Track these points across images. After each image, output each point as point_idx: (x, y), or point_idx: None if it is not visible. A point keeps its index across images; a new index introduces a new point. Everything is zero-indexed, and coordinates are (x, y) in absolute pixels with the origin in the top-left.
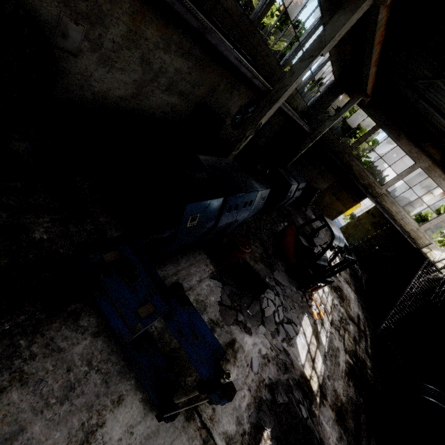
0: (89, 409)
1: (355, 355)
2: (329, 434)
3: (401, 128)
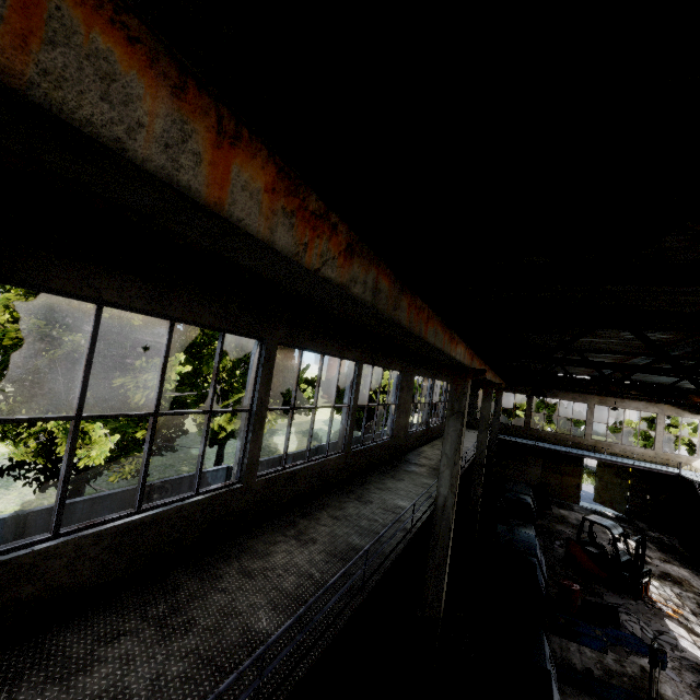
0: None
1: None
2: None
3: (549, 388)
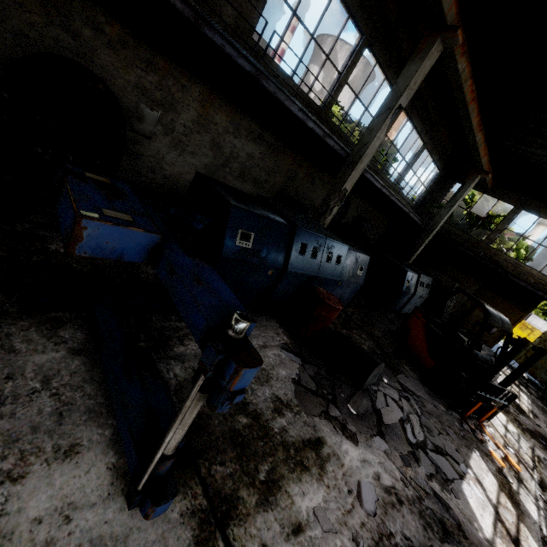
0: (8, 442)
1: None
2: None
3: None
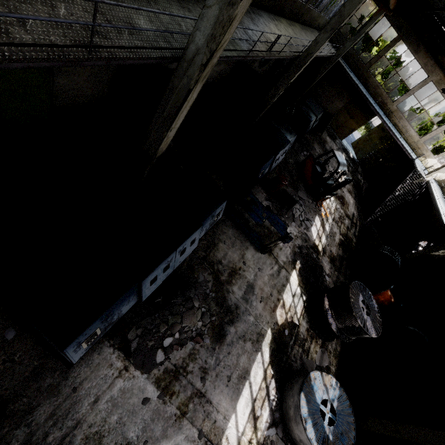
0: (240, 249)
1: (346, 236)
2: (326, 266)
3: (421, 40)
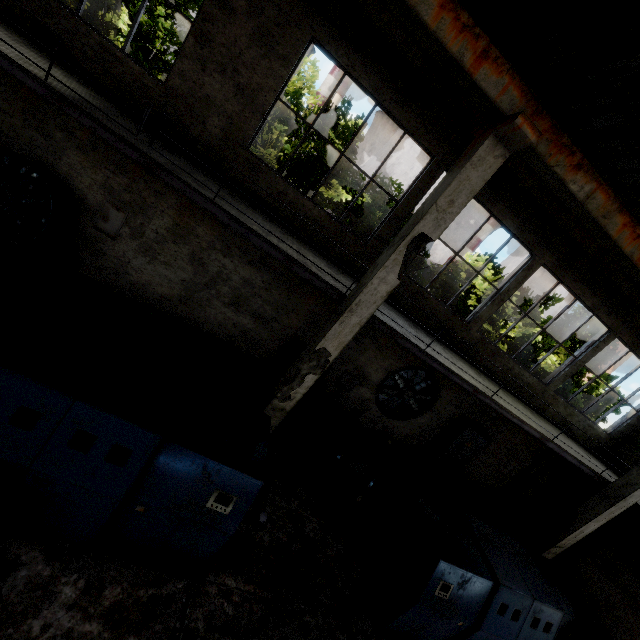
0: None
1: None
2: None
3: None
